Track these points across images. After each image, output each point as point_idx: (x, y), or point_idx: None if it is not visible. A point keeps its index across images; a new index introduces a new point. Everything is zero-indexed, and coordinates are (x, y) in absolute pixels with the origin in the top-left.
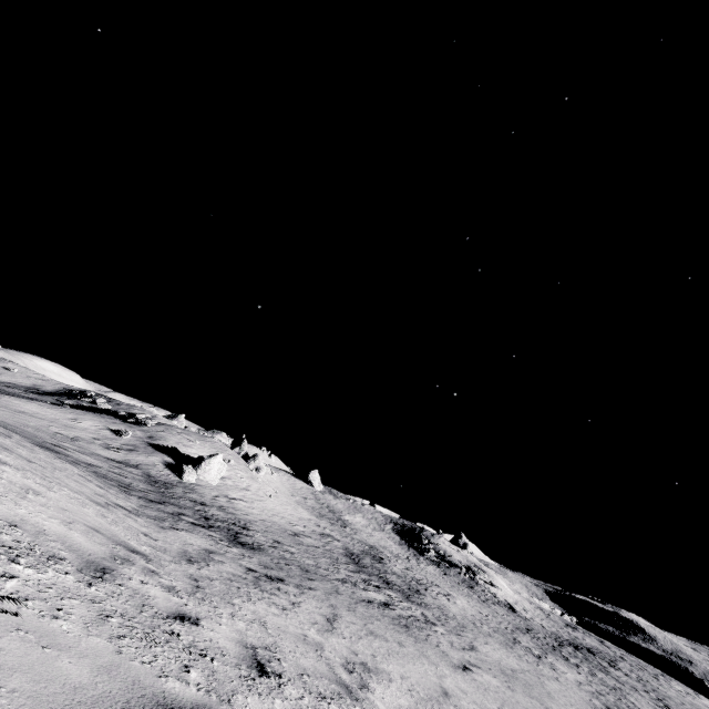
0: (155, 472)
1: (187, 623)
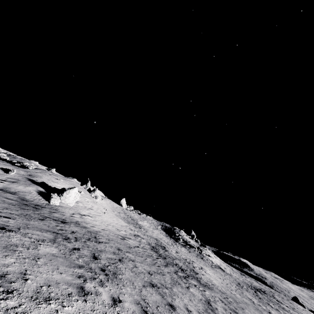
0: (29, 197)
1: None
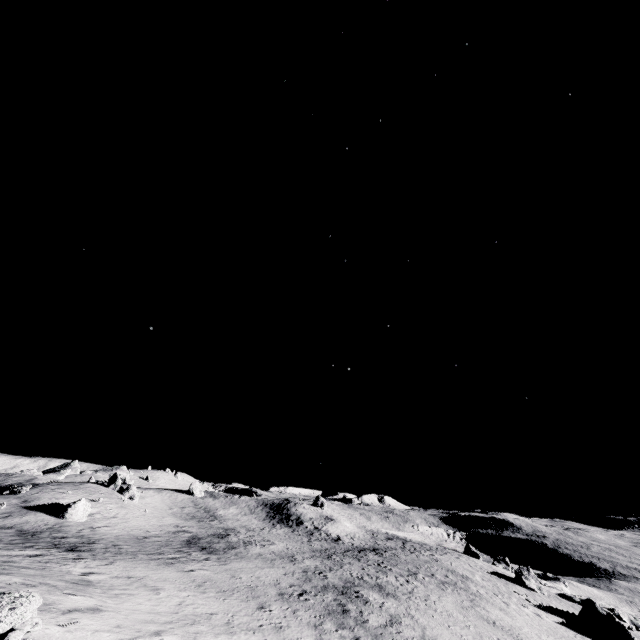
0: (28, 527)
1: (3, 563)
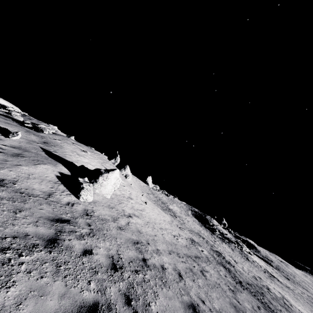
0: (41, 190)
1: None
